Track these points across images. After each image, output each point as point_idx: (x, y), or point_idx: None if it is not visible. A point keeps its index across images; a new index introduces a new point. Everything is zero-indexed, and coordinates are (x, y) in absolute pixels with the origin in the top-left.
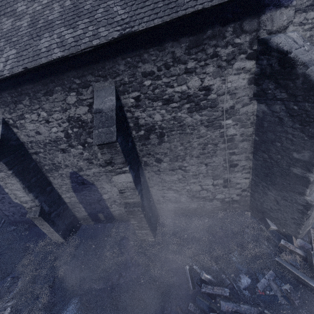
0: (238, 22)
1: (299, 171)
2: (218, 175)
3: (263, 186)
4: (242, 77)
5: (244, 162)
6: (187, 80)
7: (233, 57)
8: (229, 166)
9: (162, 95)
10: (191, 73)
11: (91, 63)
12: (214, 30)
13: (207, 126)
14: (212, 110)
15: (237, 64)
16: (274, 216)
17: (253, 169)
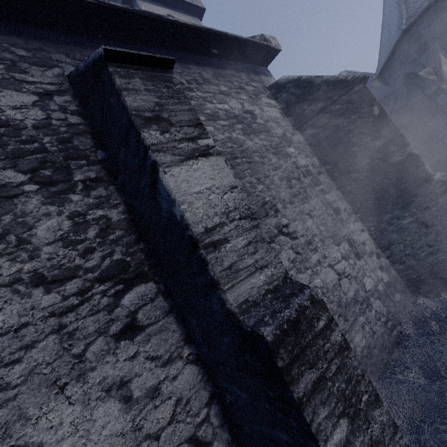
0: (246, 74)
1: (399, 156)
2: (334, 233)
3: (389, 222)
4: (274, 110)
5: (341, 204)
6: (226, 101)
7: (257, 94)
8: (334, 213)
9: (201, 108)
10: (227, 96)
11: (68, 44)
12: (231, 72)
13: (275, 154)
14: (268, 135)
15: (264, 100)
16: (446, 255)
17: (356, 211)
